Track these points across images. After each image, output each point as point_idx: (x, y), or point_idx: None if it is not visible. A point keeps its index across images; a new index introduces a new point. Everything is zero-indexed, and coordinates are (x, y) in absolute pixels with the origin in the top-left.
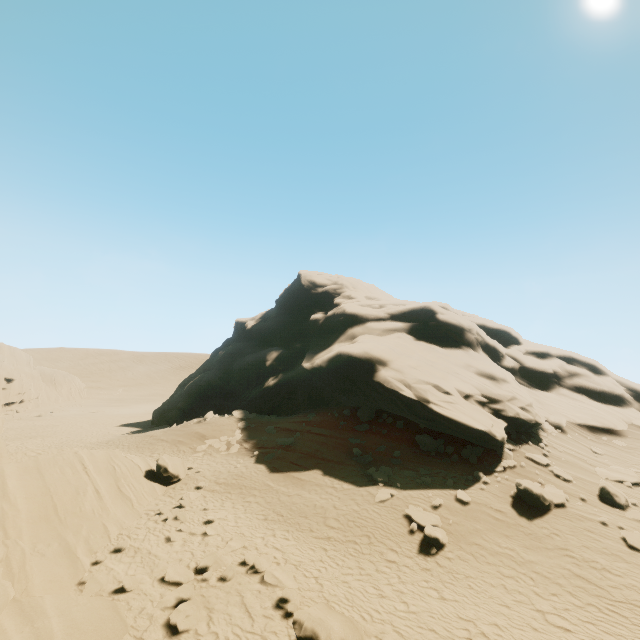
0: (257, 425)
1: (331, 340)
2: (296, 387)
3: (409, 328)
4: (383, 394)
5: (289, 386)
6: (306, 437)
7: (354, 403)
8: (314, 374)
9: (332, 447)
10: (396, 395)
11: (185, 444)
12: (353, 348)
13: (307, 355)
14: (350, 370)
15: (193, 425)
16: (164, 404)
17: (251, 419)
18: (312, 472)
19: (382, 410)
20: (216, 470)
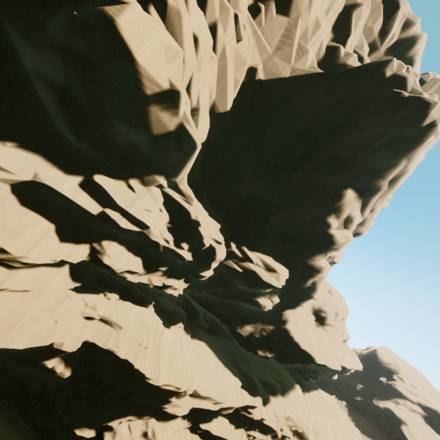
0: (352, 412)
1: (387, 397)
2: (368, 407)
3: (425, 415)
4: (402, 434)
5: (365, 404)
6: (371, 429)
7: (391, 429)
8: (377, 408)
9: (379, 438)
10: (406, 437)
11: None
12: (395, 410)
13: (375, 397)
14: (392, 417)
15: None
16: None
17: (349, 408)
18: (372, 439)
19: (401, 439)
20: None
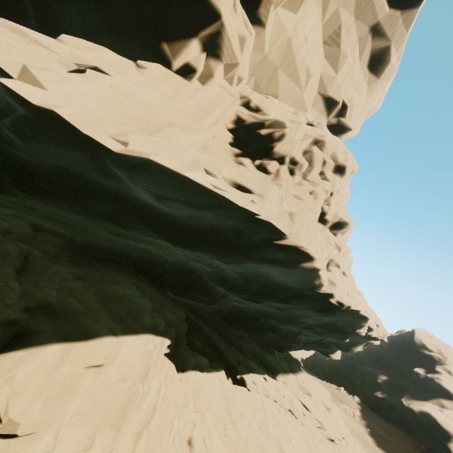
0: (367, 413)
1: (425, 397)
2: (393, 407)
3: None
4: None
5: (389, 404)
6: (395, 442)
7: (429, 445)
8: (408, 410)
9: None
10: None
11: (334, 398)
12: (439, 417)
13: (406, 395)
14: (433, 427)
15: (335, 389)
16: (313, 359)
17: (364, 407)
18: None
19: None
20: (351, 424)
